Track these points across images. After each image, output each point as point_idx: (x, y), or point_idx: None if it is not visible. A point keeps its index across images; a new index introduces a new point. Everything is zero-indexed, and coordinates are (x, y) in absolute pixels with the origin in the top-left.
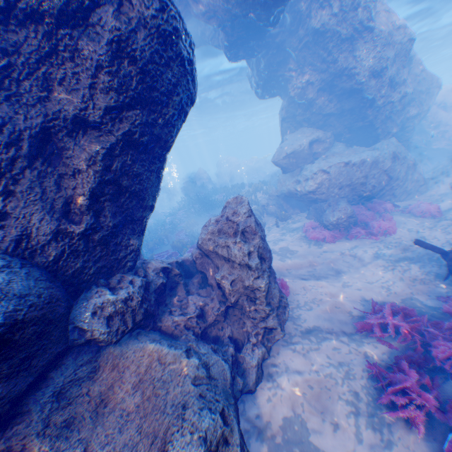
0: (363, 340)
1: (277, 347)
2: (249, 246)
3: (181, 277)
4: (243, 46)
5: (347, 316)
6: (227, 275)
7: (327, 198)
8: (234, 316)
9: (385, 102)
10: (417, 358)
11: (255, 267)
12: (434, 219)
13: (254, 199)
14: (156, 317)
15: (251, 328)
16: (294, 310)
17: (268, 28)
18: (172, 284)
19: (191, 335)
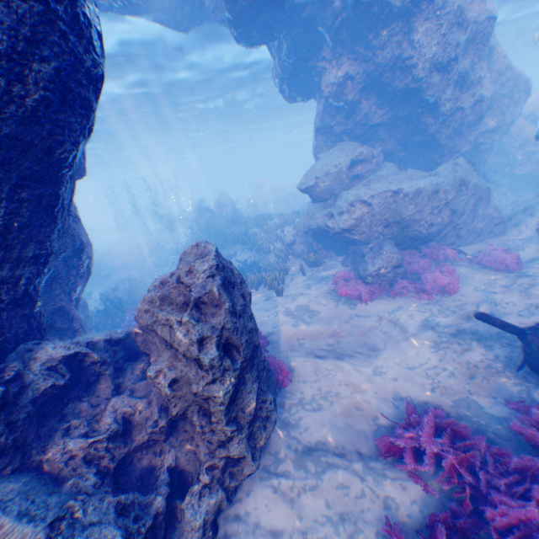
0: (386, 473)
1: (252, 481)
2: (203, 328)
3: (108, 367)
4: (254, 21)
5: (370, 425)
6: (167, 372)
7: (368, 238)
8: (186, 432)
9: (453, 109)
10: (463, 524)
11: (208, 363)
12: (511, 273)
13: (280, 235)
14: (34, 446)
15: (206, 456)
16: (295, 411)
17: None
18: (92, 379)
19: (90, 477)
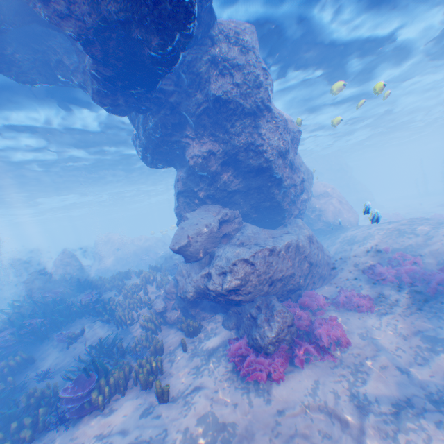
0: None
1: None
2: None
3: None
4: (124, 89)
5: None
6: None
7: (253, 296)
8: None
9: (289, 183)
10: None
11: None
12: (372, 313)
13: (144, 297)
14: None
15: None
16: None
17: (162, 66)
18: None
19: None
